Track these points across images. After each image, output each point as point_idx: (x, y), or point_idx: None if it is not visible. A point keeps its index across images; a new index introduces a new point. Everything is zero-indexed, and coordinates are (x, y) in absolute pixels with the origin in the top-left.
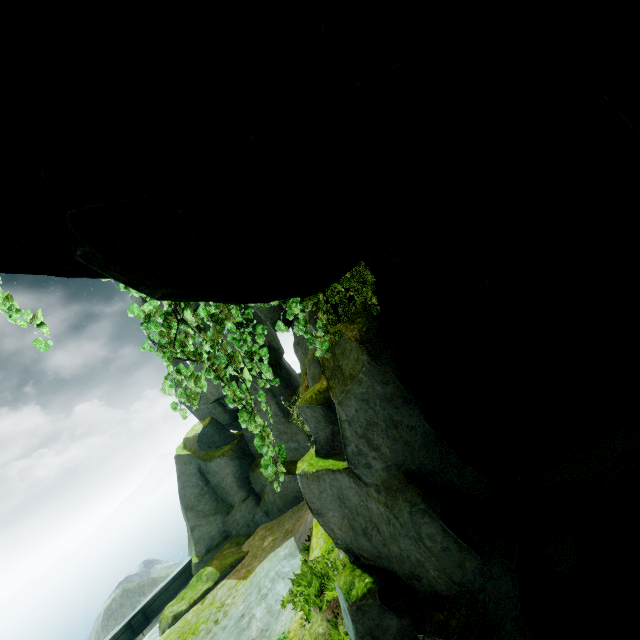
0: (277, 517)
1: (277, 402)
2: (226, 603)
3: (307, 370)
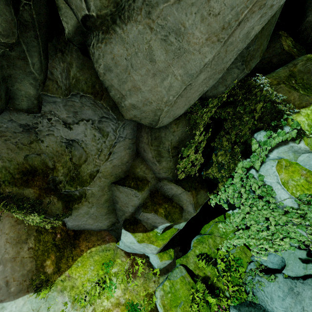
0: None
1: None
2: None
3: (140, 196)
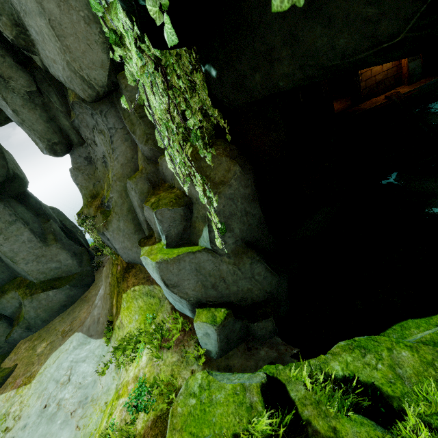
0: (42, 327)
1: (31, 229)
2: (12, 411)
3: (134, 186)
